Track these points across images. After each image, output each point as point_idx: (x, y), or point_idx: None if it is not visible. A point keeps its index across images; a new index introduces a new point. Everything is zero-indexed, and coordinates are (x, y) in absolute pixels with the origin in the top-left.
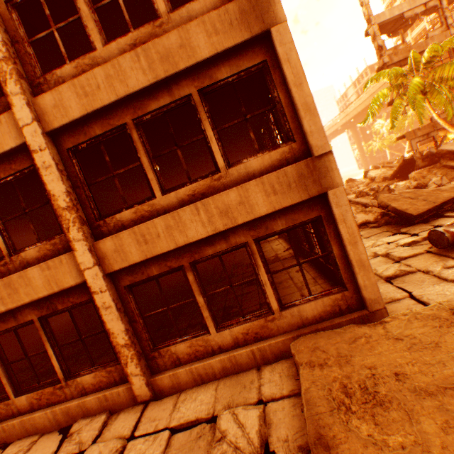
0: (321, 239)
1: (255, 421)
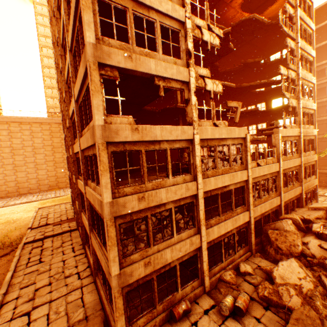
0: (152, 293)
1: (78, 318)
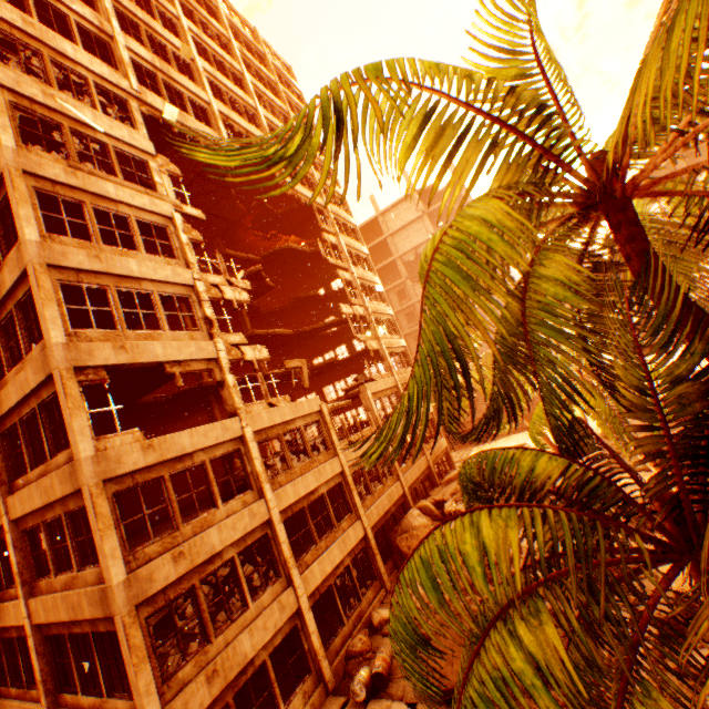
0: None
1: None
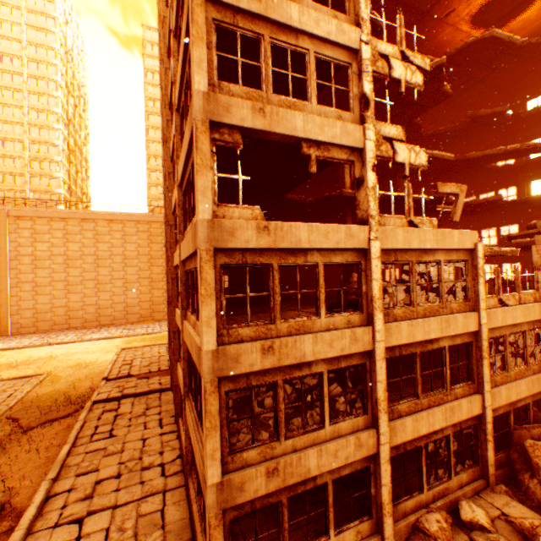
0: (278, 531)
1: None
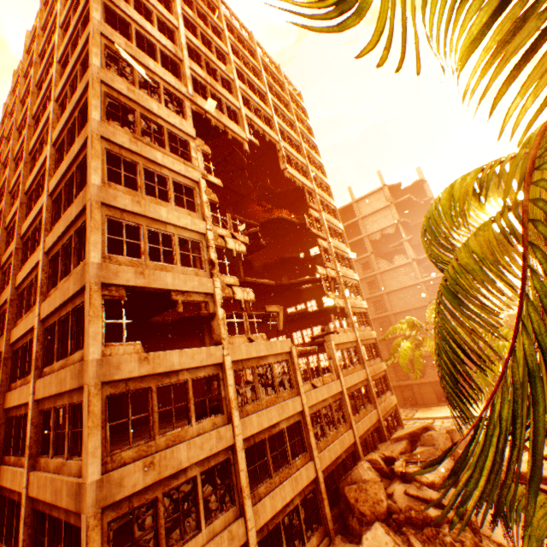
0: None
1: None
